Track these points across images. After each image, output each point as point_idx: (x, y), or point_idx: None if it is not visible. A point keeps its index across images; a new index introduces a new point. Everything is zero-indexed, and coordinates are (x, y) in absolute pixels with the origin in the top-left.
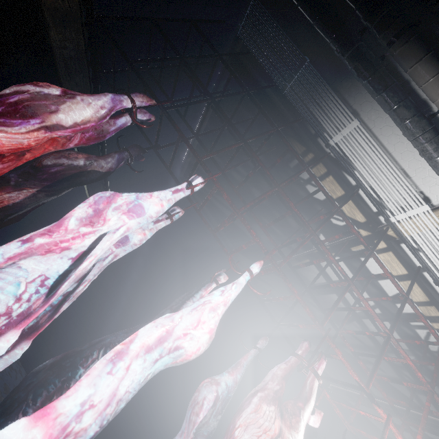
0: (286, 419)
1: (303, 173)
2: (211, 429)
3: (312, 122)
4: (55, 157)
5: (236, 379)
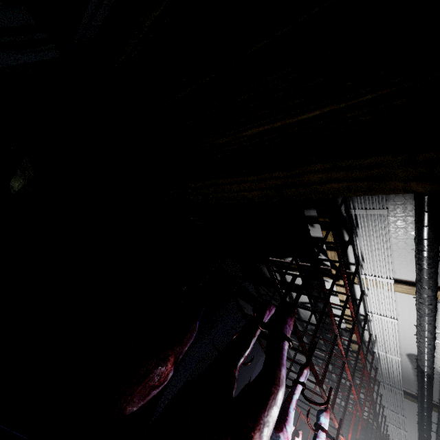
0: None
1: (306, 211)
2: None
3: None
4: (143, 395)
5: None
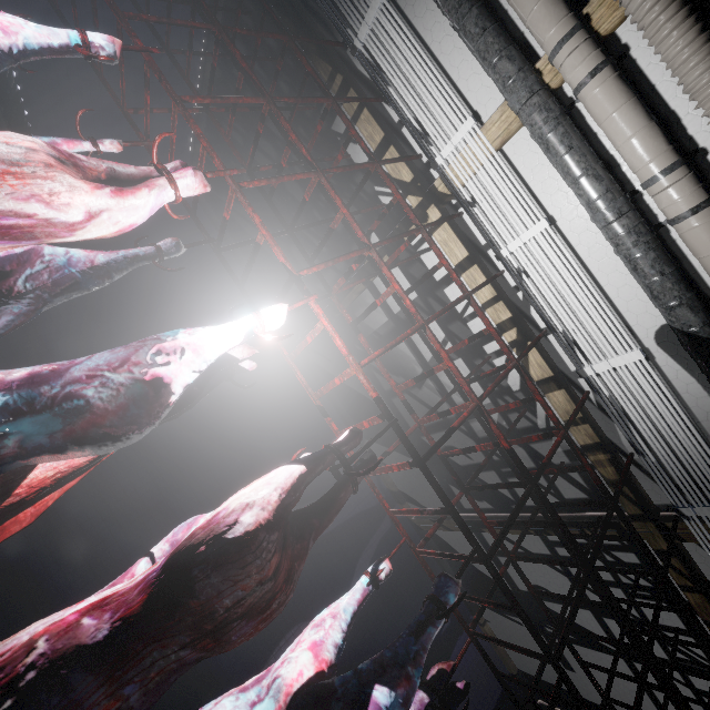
0: (69, 172)
1: (339, 123)
2: (28, 306)
3: (332, 14)
4: None
5: (93, 258)
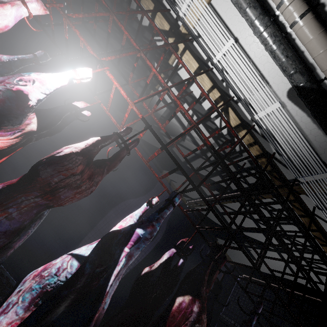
0: None
1: (133, 4)
2: None
3: None
4: None
5: (1, 57)
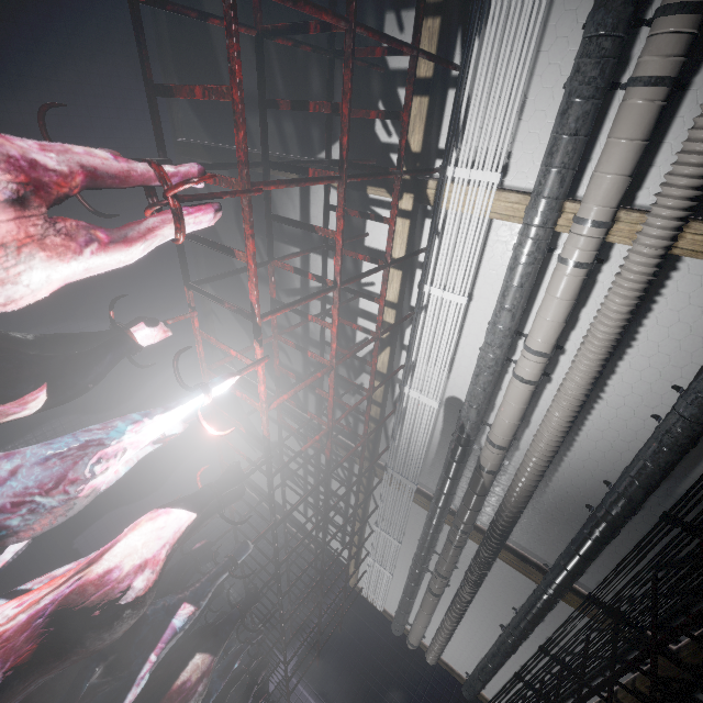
0: (34, 223)
1: None
2: None
3: None
4: None
5: None
